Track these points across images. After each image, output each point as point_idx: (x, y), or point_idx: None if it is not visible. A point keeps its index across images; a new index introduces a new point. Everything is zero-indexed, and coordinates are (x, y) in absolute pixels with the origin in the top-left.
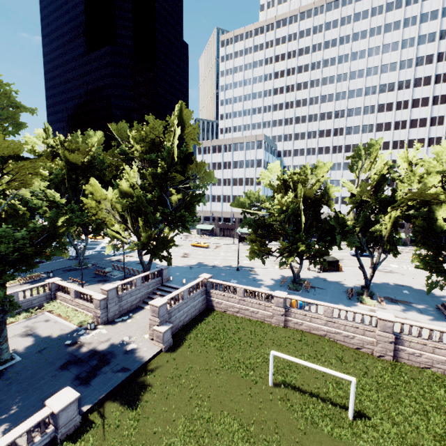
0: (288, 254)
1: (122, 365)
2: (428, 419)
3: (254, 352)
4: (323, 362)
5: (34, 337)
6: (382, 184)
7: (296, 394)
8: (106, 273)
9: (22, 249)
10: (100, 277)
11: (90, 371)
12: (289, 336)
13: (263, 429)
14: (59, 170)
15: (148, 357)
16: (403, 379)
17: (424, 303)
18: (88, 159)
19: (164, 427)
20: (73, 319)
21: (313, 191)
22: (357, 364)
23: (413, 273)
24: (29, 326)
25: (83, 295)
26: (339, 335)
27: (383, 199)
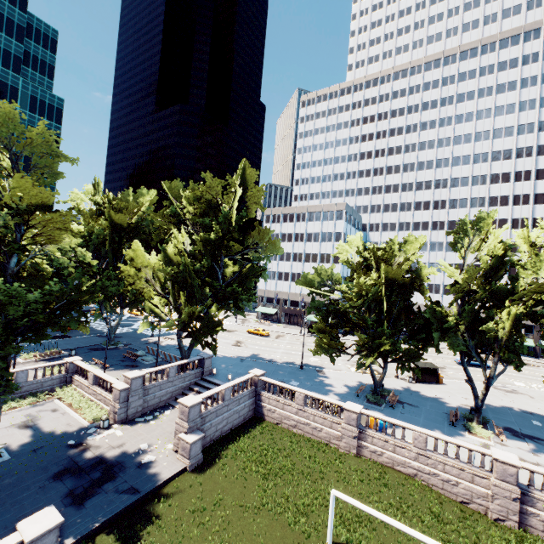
0: (366, 352)
1: (131, 483)
2: None
3: (311, 488)
4: (409, 516)
5: (33, 430)
6: (496, 269)
7: None
8: (137, 357)
9: (33, 316)
10: (129, 361)
11: (89, 487)
12: (363, 470)
13: None
14: (101, 230)
15: (167, 477)
16: None
17: None
18: (136, 220)
19: None
20: (85, 412)
21: (401, 273)
22: (462, 528)
23: None
24: (32, 415)
25: (103, 382)
26: (435, 478)
27: (498, 289)
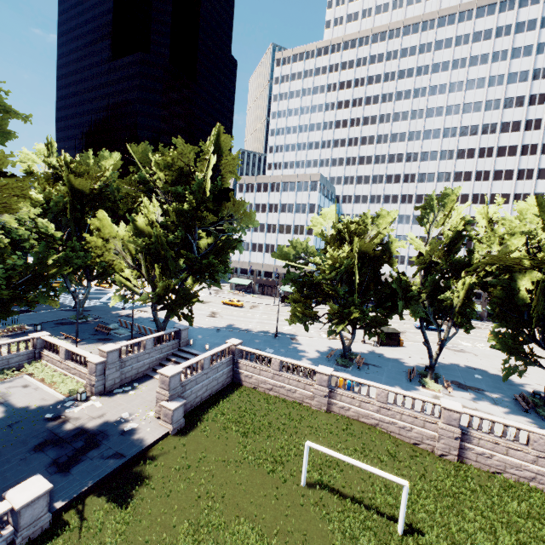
0: (338, 320)
1: (116, 449)
2: (496, 538)
3: (287, 441)
4: (371, 458)
5: (5, 407)
6: (456, 243)
7: (334, 499)
8: (109, 330)
9: None
10: (101, 335)
11: (73, 455)
12: (332, 423)
13: (288, 543)
14: (60, 197)
15: (151, 441)
16: (468, 486)
17: (499, 392)
18: (99, 187)
19: (160, 534)
20: (60, 386)
21: (372, 246)
22: (413, 464)
23: (488, 354)
24: (1, 392)
25: (76, 357)
26: (393, 426)
27: (457, 261)
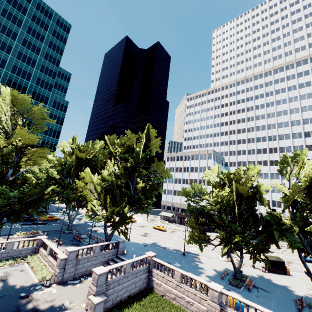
0: (225, 243)
1: None
2: None
3: None
4: None
5: (4, 283)
6: None
7: None
8: (80, 238)
9: (12, 204)
10: (75, 241)
11: None
12: None
13: None
14: (71, 161)
15: None
16: None
17: None
18: (92, 157)
19: None
20: (39, 273)
21: (244, 187)
22: None
23: None
24: (8, 272)
25: (54, 253)
26: None
27: None
